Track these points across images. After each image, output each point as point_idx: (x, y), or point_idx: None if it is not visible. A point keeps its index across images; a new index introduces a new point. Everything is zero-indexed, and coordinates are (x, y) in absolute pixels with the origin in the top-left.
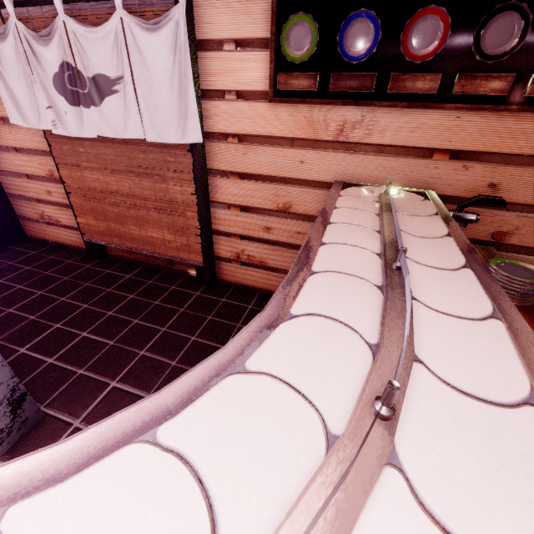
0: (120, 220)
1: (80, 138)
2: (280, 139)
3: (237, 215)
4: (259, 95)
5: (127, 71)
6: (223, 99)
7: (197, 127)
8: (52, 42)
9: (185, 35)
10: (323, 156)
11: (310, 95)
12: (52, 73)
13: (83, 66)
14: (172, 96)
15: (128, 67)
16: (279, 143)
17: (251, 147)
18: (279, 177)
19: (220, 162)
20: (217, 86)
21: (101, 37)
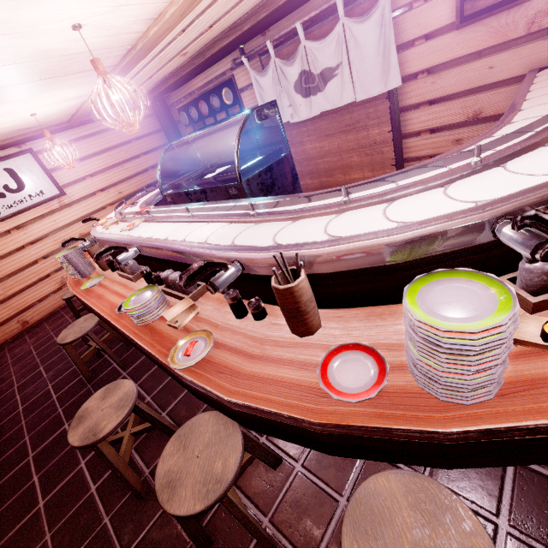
0: (329, 173)
1: (304, 121)
2: (468, 57)
3: (427, 139)
4: (446, 29)
5: (344, 57)
6: (413, 47)
7: (397, 75)
8: (296, 61)
9: (389, 12)
10: (513, 54)
11: (497, 6)
12: (293, 82)
13: (314, 68)
14: (378, 60)
15: (346, 54)
16: (467, 60)
17: (439, 74)
18: (468, 90)
19: (411, 98)
20: (408, 38)
21: (327, 43)
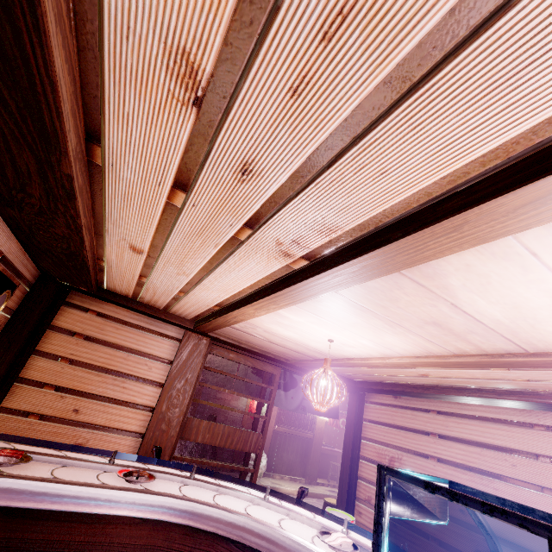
0: None
1: None
2: None
3: None
4: None
5: None
6: None
7: None
8: None
9: None
10: None
11: None
12: None
13: None
14: None
15: None
16: None
17: None
18: None
19: None
20: None
21: None
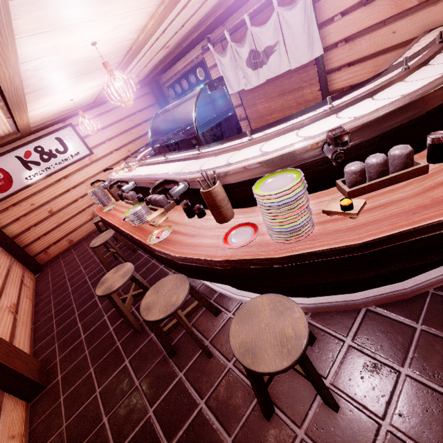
0: None
1: (255, 88)
2: (375, 26)
3: None
4: (356, 6)
5: (280, 37)
6: (332, 22)
7: (319, 46)
8: (246, 43)
9: None
10: (410, 20)
11: None
12: (245, 59)
13: (259, 47)
14: (304, 36)
15: (281, 34)
16: (374, 28)
17: (354, 42)
18: (377, 52)
19: (334, 63)
20: (328, 17)
21: (267, 27)
